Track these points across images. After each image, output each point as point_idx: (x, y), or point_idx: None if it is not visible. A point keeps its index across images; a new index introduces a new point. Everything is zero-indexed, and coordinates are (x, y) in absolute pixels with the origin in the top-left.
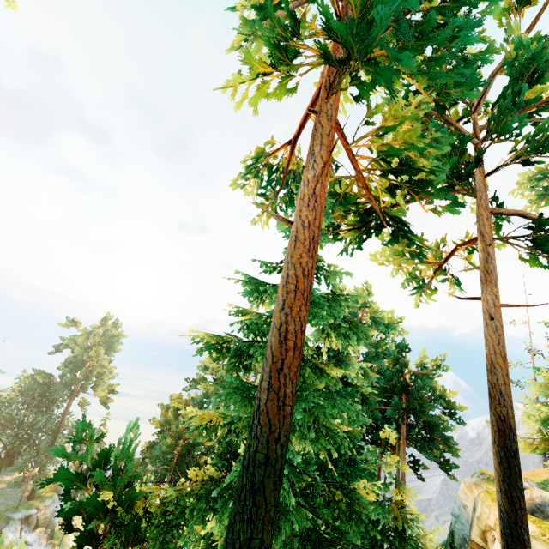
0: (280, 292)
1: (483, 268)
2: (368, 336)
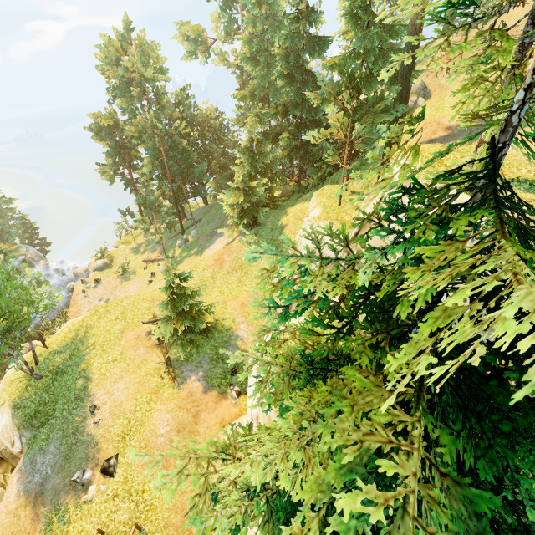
0: None
1: None
2: None
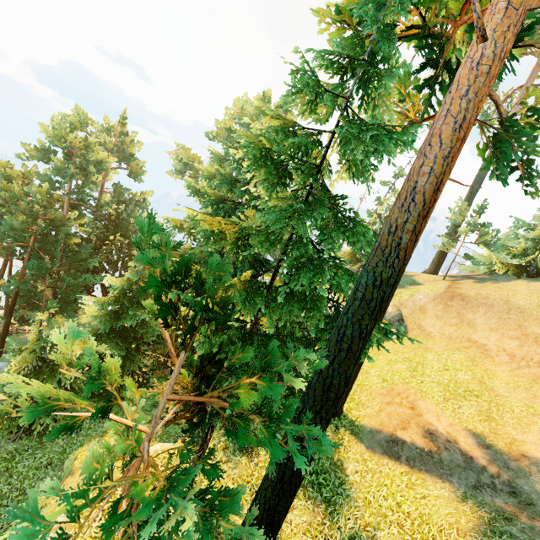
0: (449, 135)
1: None
2: (372, 179)
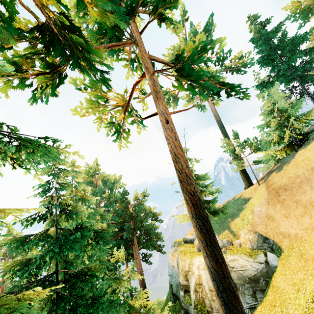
0: None
1: (153, 90)
2: (52, 151)
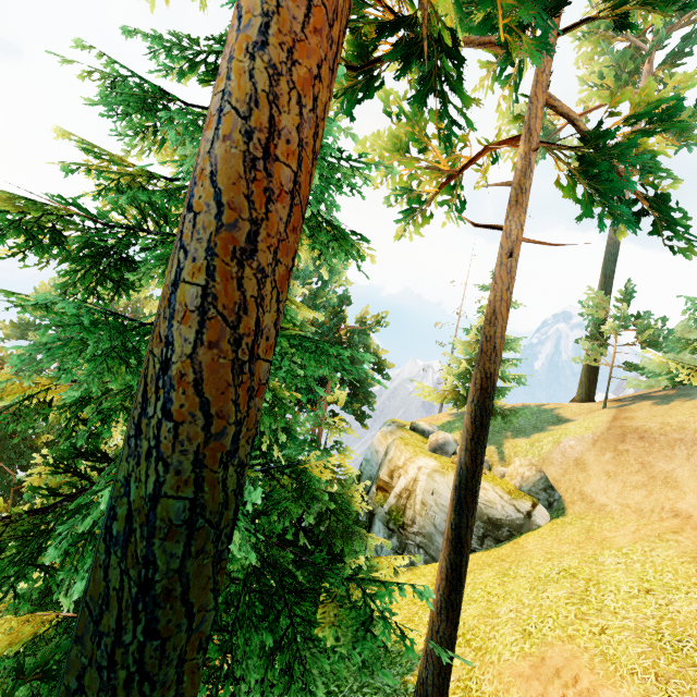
0: None
1: (517, 183)
2: (361, 256)
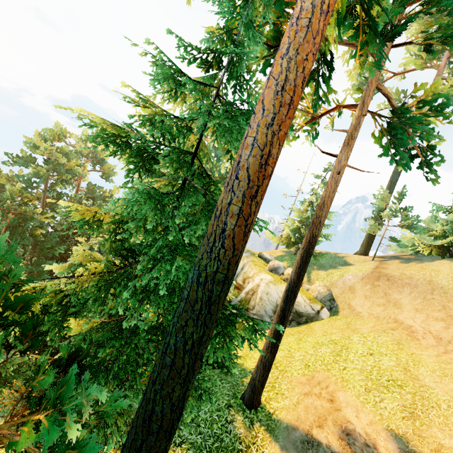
0: (271, 99)
1: (350, 133)
2: None
